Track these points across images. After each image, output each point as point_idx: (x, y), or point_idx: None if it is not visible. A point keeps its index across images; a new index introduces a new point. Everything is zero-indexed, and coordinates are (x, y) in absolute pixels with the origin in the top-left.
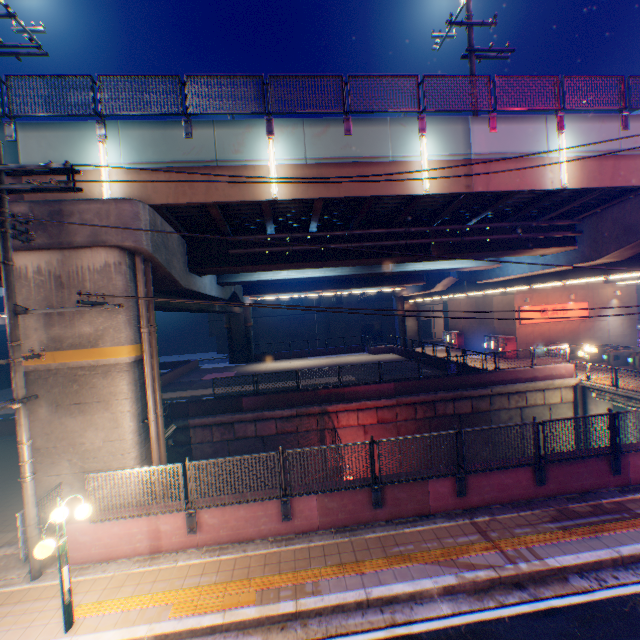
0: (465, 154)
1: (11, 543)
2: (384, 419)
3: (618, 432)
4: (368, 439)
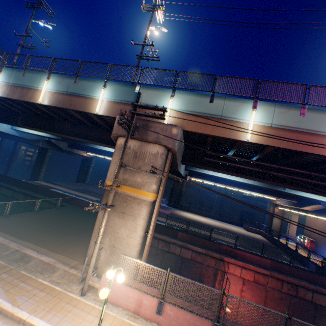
0: None
1: (75, 267)
2: (258, 280)
3: None
4: (243, 288)
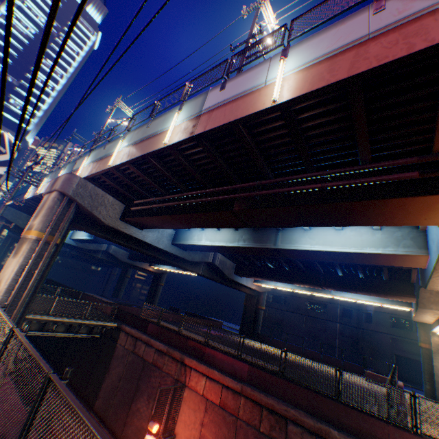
0: (199, 112)
1: None
2: (226, 404)
3: (28, 427)
4: (206, 419)
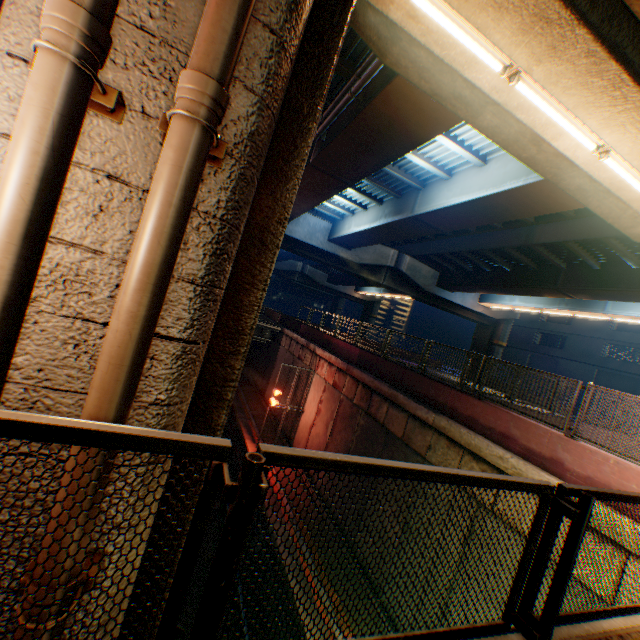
0: None
1: None
2: (336, 384)
3: None
4: (322, 398)
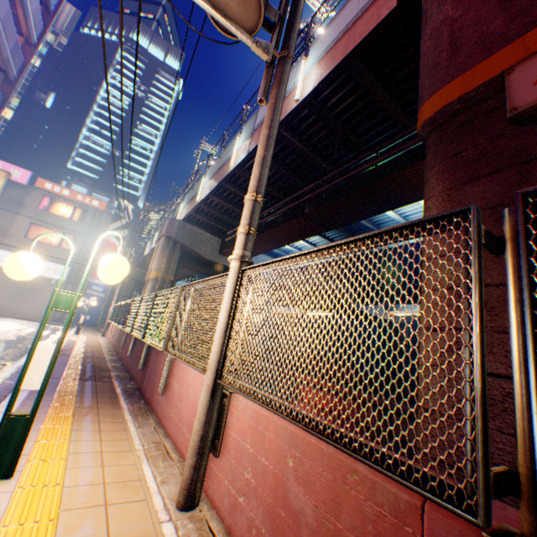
0: (253, 131)
1: None
2: (334, 408)
3: (150, 315)
4: None
